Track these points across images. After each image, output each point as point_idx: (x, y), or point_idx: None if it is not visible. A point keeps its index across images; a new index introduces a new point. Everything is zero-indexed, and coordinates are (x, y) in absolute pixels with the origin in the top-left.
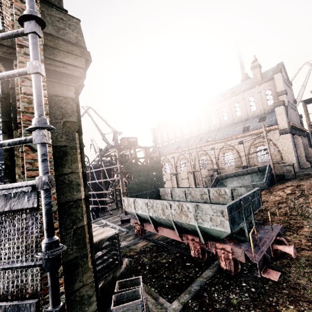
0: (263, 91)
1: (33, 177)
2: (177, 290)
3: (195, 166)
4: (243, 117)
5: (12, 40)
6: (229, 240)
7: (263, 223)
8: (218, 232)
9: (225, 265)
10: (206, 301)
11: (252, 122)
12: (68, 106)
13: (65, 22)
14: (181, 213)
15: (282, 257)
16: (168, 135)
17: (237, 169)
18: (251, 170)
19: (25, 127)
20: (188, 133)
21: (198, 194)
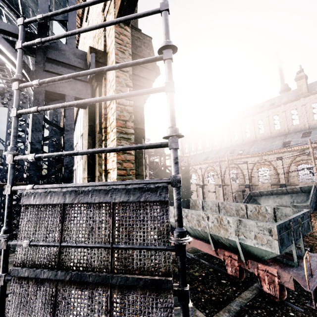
0: (309, 104)
1: (121, 175)
2: (215, 307)
3: (224, 180)
4: (283, 131)
5: (105, 58)
6: (273, 263)
7: (310, 249)
8: (263, 252)
9: (269, 289)
10: None
11: (294, 137)
12: (138, 114)
13: (141, 41)
14: (220, 227)
15: None
16: (196, 145)
17: (273, 187)
18: (291, 189)
19: (118, 132)
20: (219, 145)
21: (233, 209)
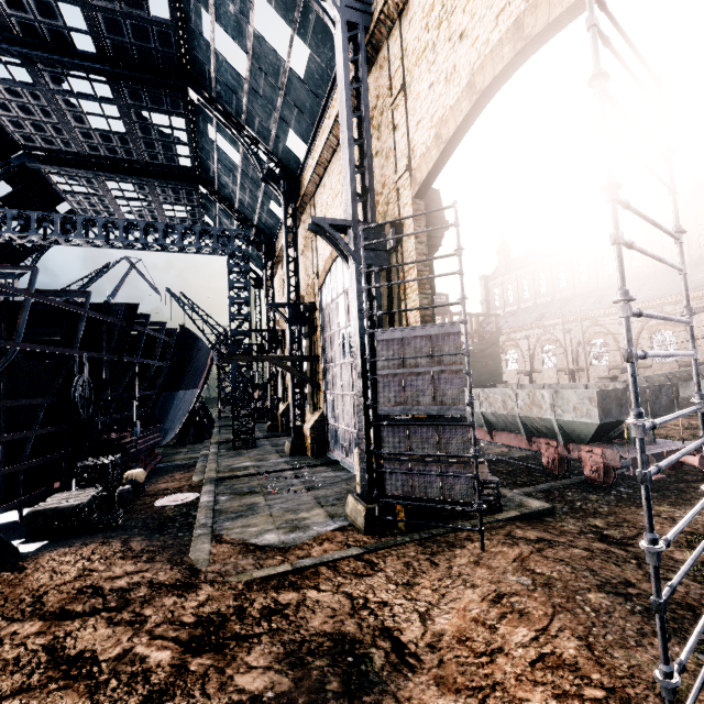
0: None
1: None
2: (518, 486)
3: (577, 359)
4: None
5: (402, 228)
6: (603, 445)
7: None
8: (584, 426)
9: (591, 470)
10: (556, 495)
11: None
12: (429, 273)
13: (430, 198)
14: (532, 405)
15: (693, 482)
16: (519, 290)
17: None
18: None
19: (419, 294)
20: (569, 287)
21: None
